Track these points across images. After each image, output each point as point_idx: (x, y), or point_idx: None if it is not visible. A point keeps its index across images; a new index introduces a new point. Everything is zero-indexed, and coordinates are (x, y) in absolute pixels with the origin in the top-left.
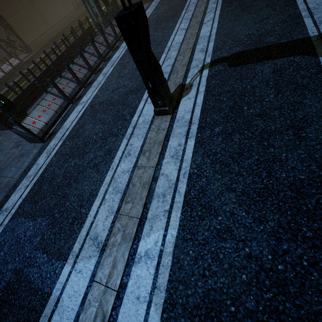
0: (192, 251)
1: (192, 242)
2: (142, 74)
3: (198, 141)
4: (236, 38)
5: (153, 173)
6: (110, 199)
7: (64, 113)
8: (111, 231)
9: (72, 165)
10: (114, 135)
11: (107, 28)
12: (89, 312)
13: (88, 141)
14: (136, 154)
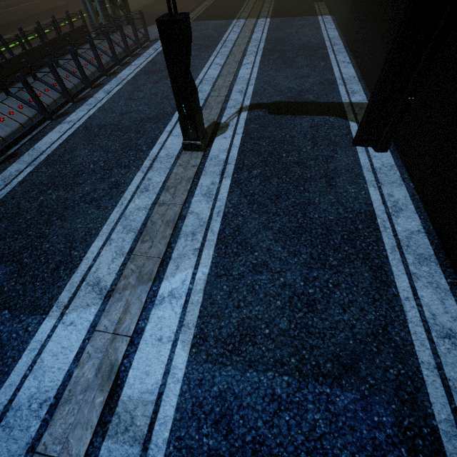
0: (226, 286)
1: (227, 277)
2: (176, 93)
3: (234, 181)
4: (277, 88)
5: (180, 211)
6: (119, 239)
7: (35, 130)
8: (120, 275)
9: (54, 198)
10: (125, 166)
11: (115, 35)
12: (89, 365)
13: (81, 170)
14: (156, 190)
